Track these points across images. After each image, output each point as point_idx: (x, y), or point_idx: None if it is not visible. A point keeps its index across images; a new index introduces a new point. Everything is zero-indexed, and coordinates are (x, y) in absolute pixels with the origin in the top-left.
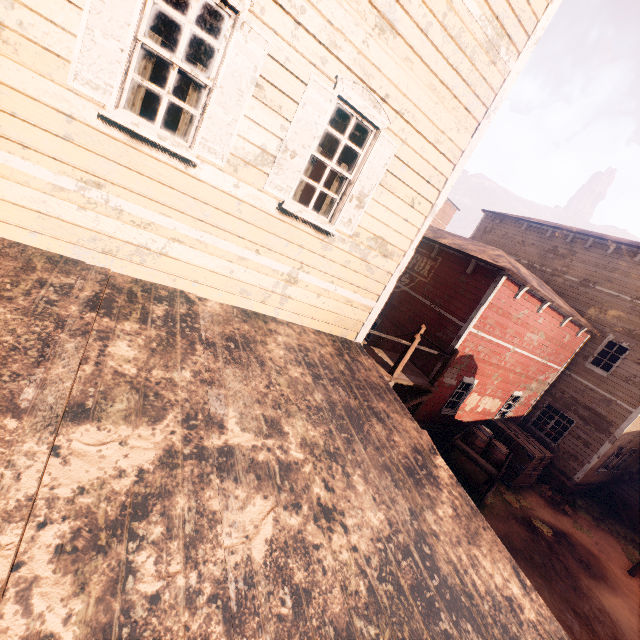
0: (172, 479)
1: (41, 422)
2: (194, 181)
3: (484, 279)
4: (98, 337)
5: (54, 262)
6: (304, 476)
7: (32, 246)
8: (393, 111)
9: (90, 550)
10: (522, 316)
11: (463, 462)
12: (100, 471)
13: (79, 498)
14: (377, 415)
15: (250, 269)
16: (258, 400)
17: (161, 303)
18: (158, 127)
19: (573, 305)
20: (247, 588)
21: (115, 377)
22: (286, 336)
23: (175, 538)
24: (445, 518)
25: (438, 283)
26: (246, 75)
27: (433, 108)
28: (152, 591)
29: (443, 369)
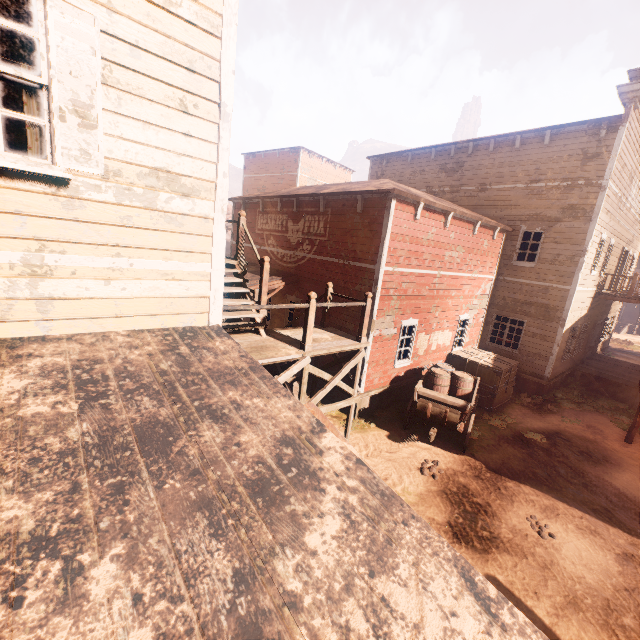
0: None
1: None
2: None
3: (376, 211)
4: None
5: None
6: None
7: None
8: None
9: None
10: (432, 236)
11: (432, 409)
12: None
13: None
14: (215, 414)
15: None
16: None
17: None
18: None
19: (480, 213)
20: None
21: None
22: (54, 355)
23: None
24: (323, 547)
25: (337, 236)
26: None
27: None
28: None
29: (364, 320)
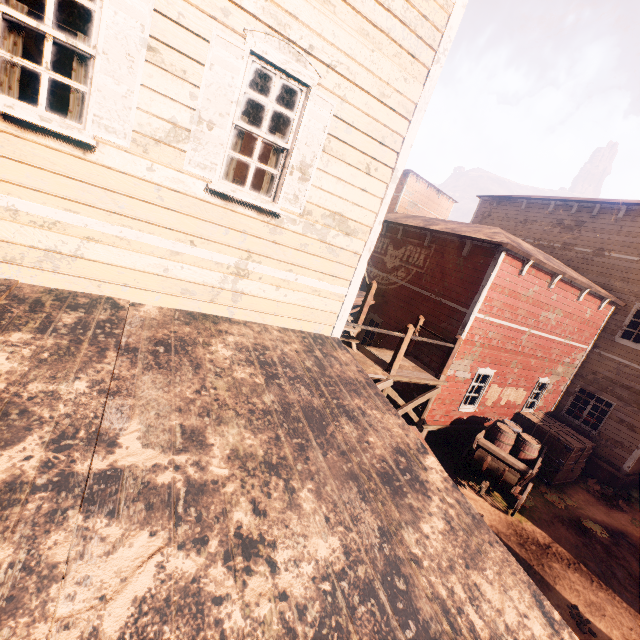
0: None
1: None
2: (98, 168)
3: (482, 259)
4: None
5: None
6: (223, 498)
7: None
8: (322, 65)
9: None
10: (532, 294)
11: (489, 462)
12: None
13: None
14: (349, 413)
15: (188, 265)
16: (179, 408)
17: (75, 311)
18: (43, 110)
19: (590, 278)
20: None
21: None
22: (240, 336)
23: None
24: (433, 535)
25: (435, 271)
26: (133, 37)
27: (370, 56)
28: None
29: (448, 360)
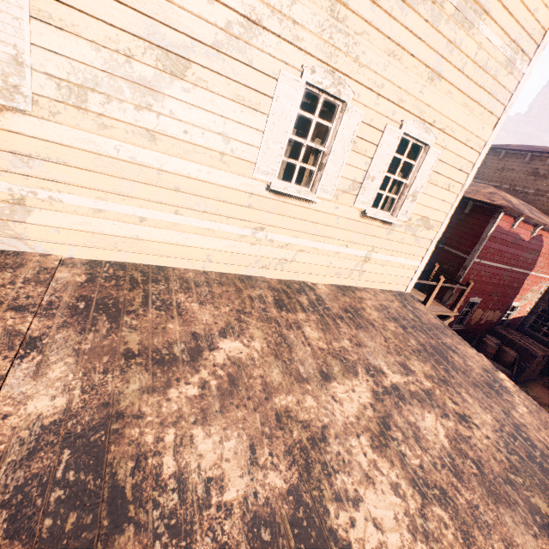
0: (386, 407)
1: (318, 384)
2: (313, 212)
3: (482, 217)
4: (296, 327)
5: (243, 281)
6: (439, 397)
7: (227, 273)
8: (437, 130)
9: (382, 446)
10: (517, 241)
11: None
12: (356, 407)
13: (359, 422)
14: (450, 348)
15: (341, 258)
16: (387, 351)
17: (301, 294)
18: (293, 184)
19: None
20: (452, 460)
21: (321, 351)
22: (370, 300)
23: (408, 438)
24: (524, 414)
25: None
26: (347, 138)
27: (465, 119)
28: (418, 463)
29: (461, 298)
